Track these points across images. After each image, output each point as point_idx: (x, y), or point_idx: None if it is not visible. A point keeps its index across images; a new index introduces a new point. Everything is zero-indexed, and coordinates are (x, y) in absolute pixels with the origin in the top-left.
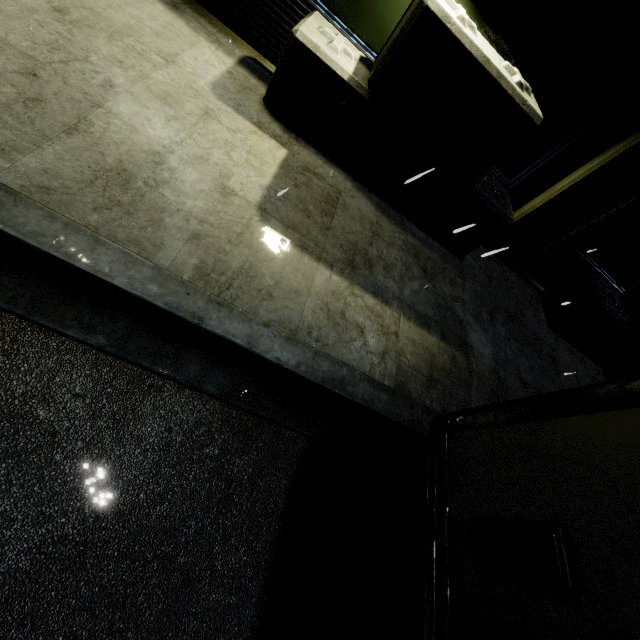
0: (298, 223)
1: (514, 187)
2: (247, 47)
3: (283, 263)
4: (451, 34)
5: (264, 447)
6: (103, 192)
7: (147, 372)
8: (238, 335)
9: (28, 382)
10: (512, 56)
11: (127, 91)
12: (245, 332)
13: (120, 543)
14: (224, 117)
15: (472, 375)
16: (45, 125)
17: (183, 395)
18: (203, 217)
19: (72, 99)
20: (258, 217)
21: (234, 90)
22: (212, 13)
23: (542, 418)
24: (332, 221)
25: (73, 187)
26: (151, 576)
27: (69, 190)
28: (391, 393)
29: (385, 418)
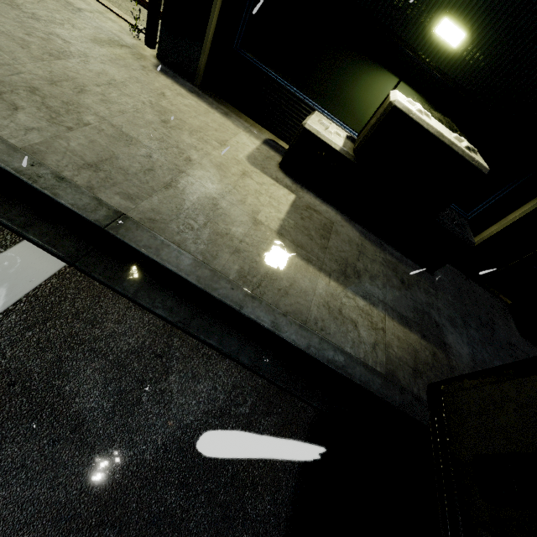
0: (304, 243)
1: (471, 218)
2: (268, 133)
3: (295, 271)
4: (413, 120)
5: (282, 412)
6: (183, 222)
7: (202, 344)
8: (265, 320)
9: (130, 343)
10: (458, 130)
11: (198, 163)
12: (270, 318)
13: (179, 473)
14: (254, 175)
15: (453, 371)
16: (154, 184)
17: (225, 363)
18: (242, 238)
19: (169, 169)
20: (277, 239)
21: (260, 159)
22: (247, 116)
23: (522, 376)
24: (328, 243)
25: (167, 219)
26: (200, 506)
27: (165, 221)
28: (383, 378)
29: (379, 399)
